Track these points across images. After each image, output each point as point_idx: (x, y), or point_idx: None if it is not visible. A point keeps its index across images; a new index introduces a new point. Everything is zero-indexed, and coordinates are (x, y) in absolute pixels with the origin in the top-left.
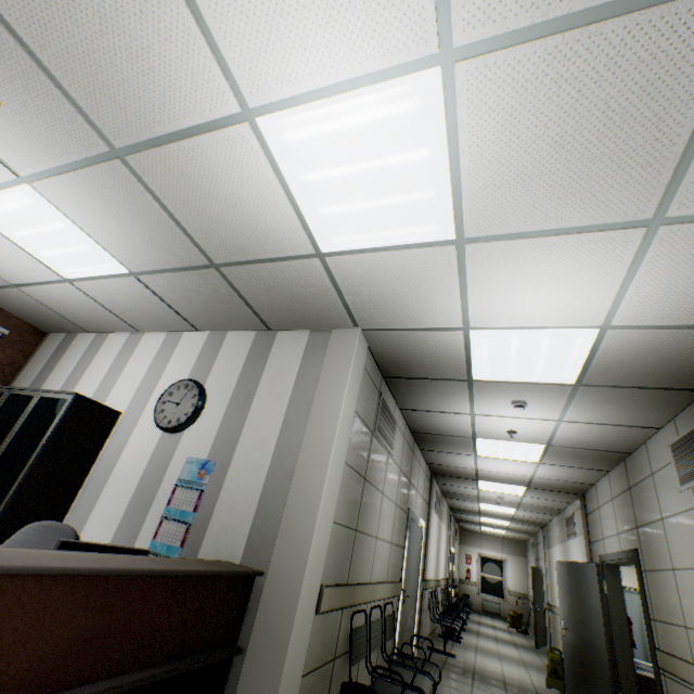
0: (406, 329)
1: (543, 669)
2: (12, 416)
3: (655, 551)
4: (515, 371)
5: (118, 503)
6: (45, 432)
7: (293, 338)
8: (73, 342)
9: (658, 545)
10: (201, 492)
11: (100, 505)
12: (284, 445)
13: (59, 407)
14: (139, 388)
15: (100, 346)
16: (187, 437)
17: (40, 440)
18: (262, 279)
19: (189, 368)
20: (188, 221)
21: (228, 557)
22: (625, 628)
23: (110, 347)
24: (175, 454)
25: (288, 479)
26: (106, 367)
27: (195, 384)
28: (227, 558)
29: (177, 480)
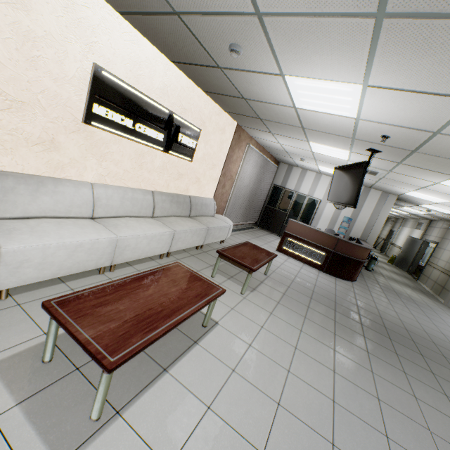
0: (410, 199)
1: (384, 259)
2: (301, 200)
3: (443, 245)
4: (433, 209)
5: (326, 222)
6: (314, 207)
7: (376, 192)
8: (292, 169)
9: (444, 244)
10: (349, 224)
11: (320, 221)
12: (371, 219)
13: (316, 202)
14: (324, 194)
15: (305, 174)
16: (343, 211)
17: (314, 209)
18: (382, 189)
19: None
20: (377, 184)
21: (356, 237)
22: (421, 255)
23: (309, 176)
24: (340, 214)
25: (371, 227)
26: (310, 183)
27: None
28: (356, 237)
29: (342, 220)
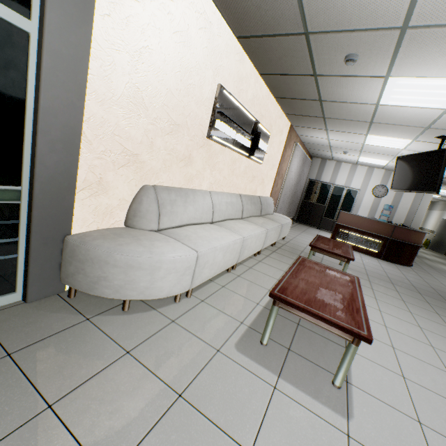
0: None
1: None
2: (339, 192)
3: None
4: None
5: (365, 211)
6: (354, 198)
7: None
8: (326, 163)
9: None
10: (390, 212)
11: (360, 211)
12: (413, 205)
13: (355, 192)
14: (362, 184)
15: (339, 167)
16: (383, 199)
17: (353, 200)
18: None
19: (379, 180)
20: None
21: (399, 223)
22: None
23: (344, 168)
24: (380, 203)
25: (414, 212)
26: (346, 175)
27: (385, 187)
28: (398, 224)
29: (382, 208)
